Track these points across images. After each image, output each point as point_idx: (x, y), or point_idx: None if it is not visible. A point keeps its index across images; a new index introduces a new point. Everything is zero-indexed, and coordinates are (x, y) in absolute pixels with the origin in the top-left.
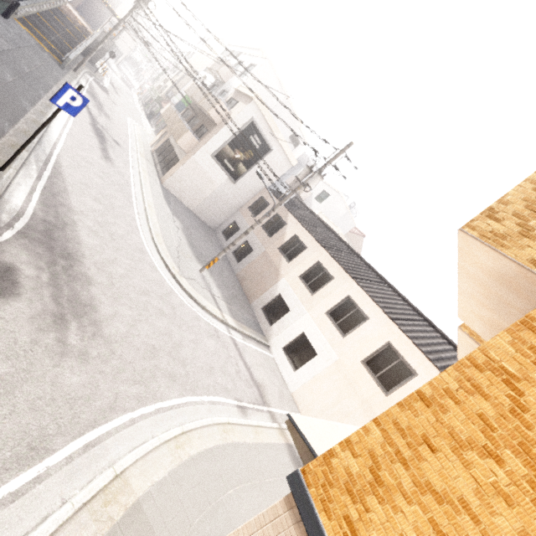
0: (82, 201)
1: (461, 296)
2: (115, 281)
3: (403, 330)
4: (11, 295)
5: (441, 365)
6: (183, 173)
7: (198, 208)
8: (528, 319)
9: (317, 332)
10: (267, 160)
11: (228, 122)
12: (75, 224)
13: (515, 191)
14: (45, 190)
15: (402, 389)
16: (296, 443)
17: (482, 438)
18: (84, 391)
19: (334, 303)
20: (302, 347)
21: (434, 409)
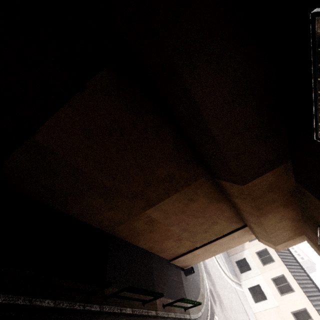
0: None
1: None
2: (215, 278)
3: (313, 304)
4: (215, 301)
5: None
6: None
7: None
8: None
9: (267, 287)
10: None
11: None
12: None
13: None
14: None
15: None
16: None
17: None
18: None
19: (275, 275)
20: (258, 292)
21: None
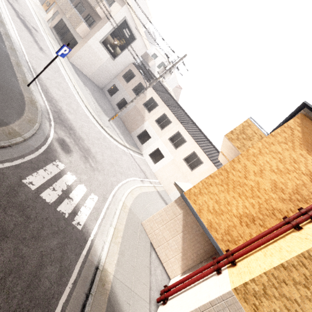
0: (55, 92)
1: (222, 146)
2: (88, 136)
3: (200, 146)
4: (70, 151)
5: (212, 159)
6: (82, 53)
7: (92, 76)
8: (233, 160)
9: (164, 148)
10: (133, 45)
11: (110, 19)
12: (62, 109)
13: (238, 126)
14: (42, 91)
15: (197, 169)
16: (177, 188)
17: (220, 183)
18: (104, 181)
19: (172, 134)
20: (157, 154)
21: (213, 178)
